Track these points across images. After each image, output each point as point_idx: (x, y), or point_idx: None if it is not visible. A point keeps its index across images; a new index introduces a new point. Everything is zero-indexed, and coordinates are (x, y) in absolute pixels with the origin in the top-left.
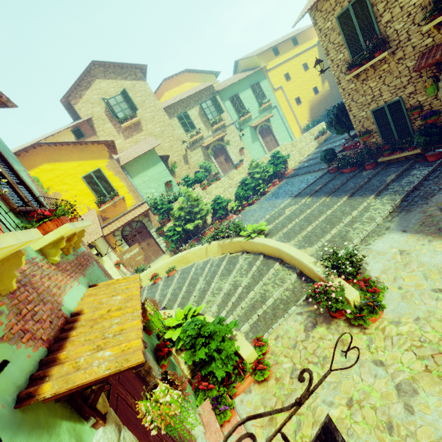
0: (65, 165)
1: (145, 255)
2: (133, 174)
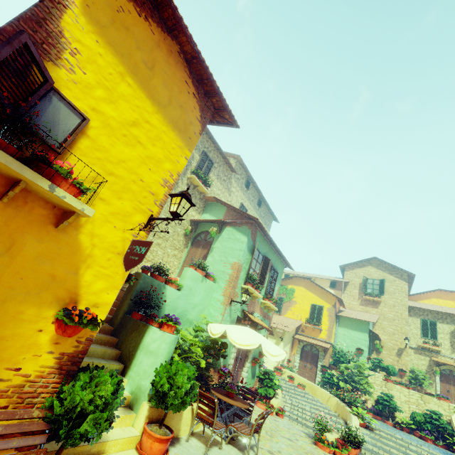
0: (310, 293)
1: (303, 371)
2: (341, 325)
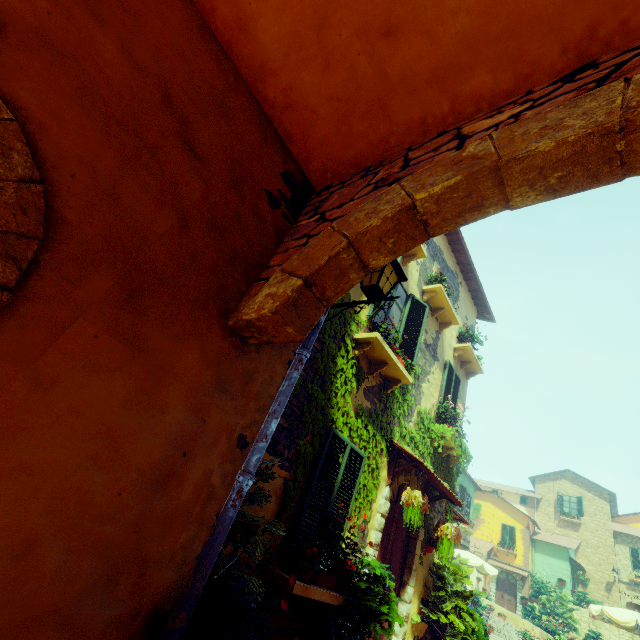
0: (498, 511)
1: (501, 603)
2: (538, 550)
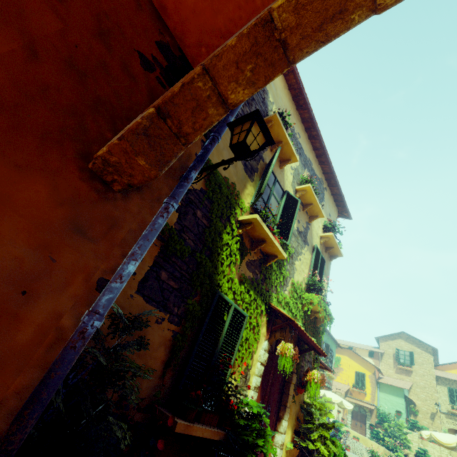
0: (353, 362)
1: (355, 429)
2: (382, 390)
